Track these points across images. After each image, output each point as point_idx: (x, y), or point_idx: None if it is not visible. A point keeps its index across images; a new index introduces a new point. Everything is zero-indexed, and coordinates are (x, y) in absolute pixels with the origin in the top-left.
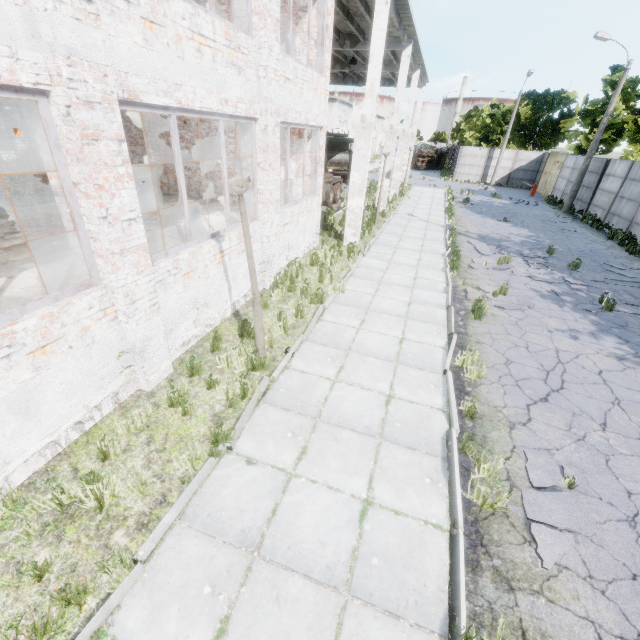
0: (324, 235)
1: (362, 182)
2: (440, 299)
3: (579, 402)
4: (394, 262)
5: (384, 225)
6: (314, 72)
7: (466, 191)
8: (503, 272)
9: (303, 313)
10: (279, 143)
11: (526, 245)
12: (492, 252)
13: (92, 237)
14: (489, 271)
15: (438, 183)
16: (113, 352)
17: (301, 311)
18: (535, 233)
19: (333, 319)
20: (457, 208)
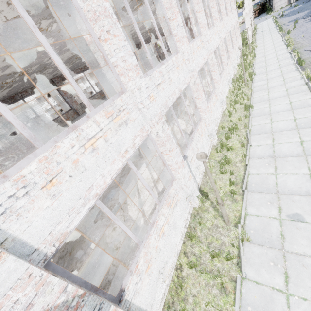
0: (243, 45)
1: (249, 27)
2: (279, 36)
3: (308, 30)
4: (264, 39)
5: (256, 37)
6: (235, 11)
7: (281, 12)
8: (296, 25)
9: (252, 50)
10: (237, 26)
11: (305, 15)
12: (293, 23)
13: (233, 43)
14: (292, 27)
15: (267, 17)
16: (236, 57)
17: (252, 50)
18: (310, 10)
19: (258, 49)
20: (278, 20)
